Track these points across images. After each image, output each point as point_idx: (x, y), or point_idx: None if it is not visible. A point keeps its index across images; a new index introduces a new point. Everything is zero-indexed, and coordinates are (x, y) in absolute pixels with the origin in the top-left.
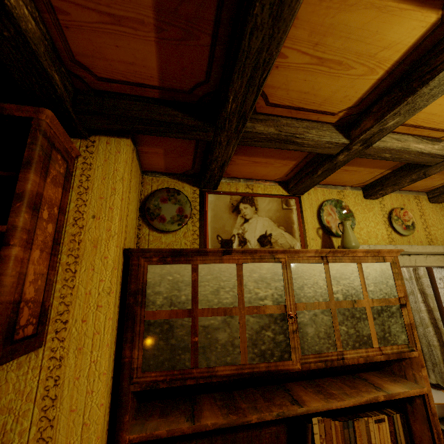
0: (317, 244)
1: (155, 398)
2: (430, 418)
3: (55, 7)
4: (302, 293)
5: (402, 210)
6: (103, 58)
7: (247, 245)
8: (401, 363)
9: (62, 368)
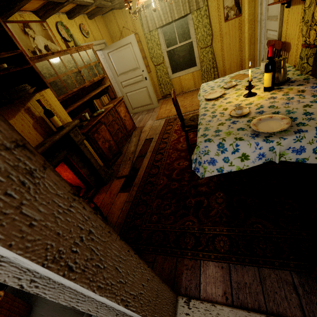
0: (65, 47)
1: None
2: (112, 89)
3: None
4: (78, 64)
5: (83, 25)
6: None
7: (42, 52)
8: (103, 81)
9: (45, 97)
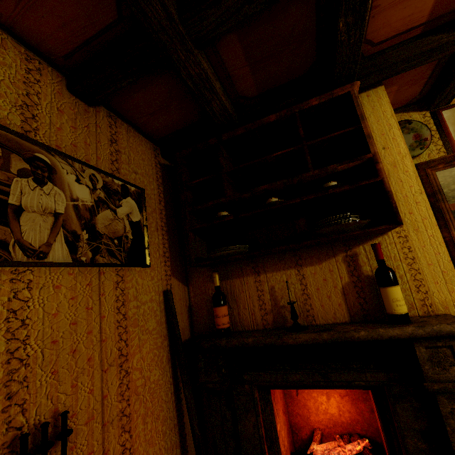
0: None
1: None
2: None
3: (372, 7)
4: None
5: None
6: (387, 25)
7: None
8: None
9: (409, 242)
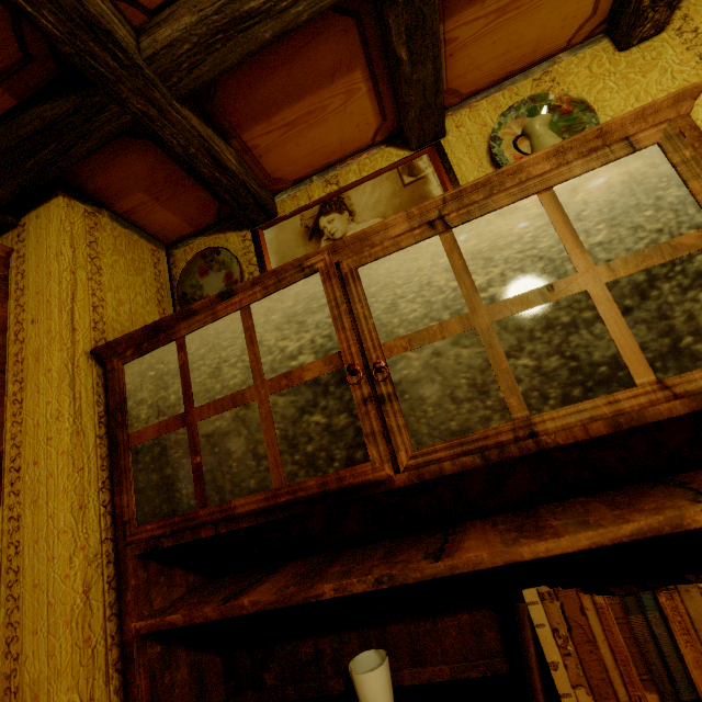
0: None
1: (235, 571)
2: None
3: None
4: (394, 318)
5: None
6: None
7: None
8: None
9: (21, 530)
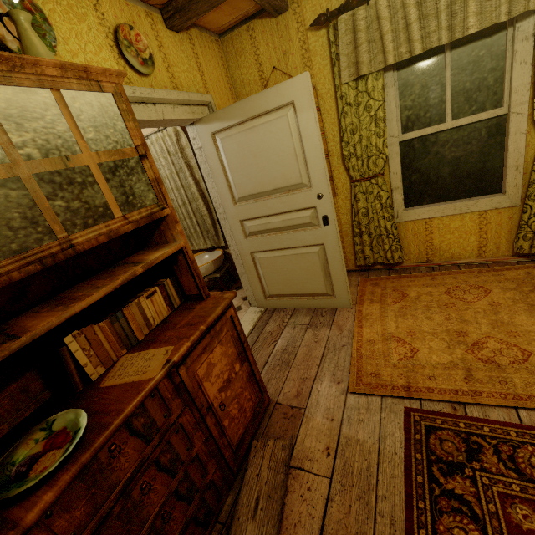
0: None
1: None
2: (191, 267)
3: None
4: None
5: (133, 31)
6: None
7: None
8: (160, 230)
9: None
